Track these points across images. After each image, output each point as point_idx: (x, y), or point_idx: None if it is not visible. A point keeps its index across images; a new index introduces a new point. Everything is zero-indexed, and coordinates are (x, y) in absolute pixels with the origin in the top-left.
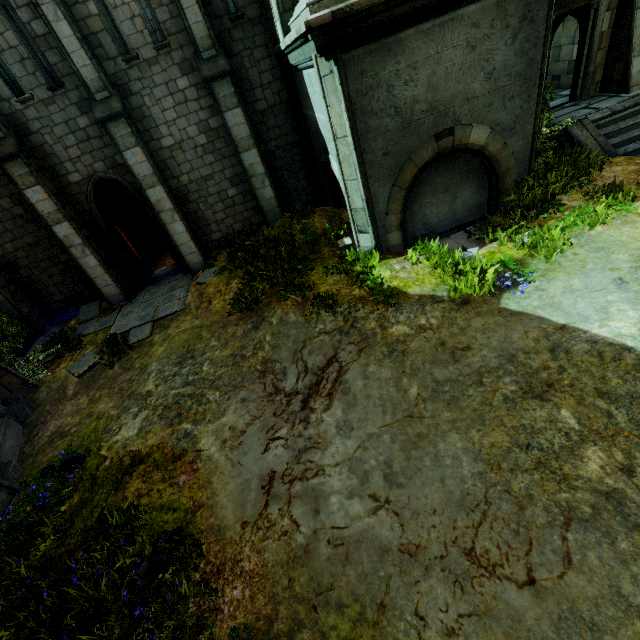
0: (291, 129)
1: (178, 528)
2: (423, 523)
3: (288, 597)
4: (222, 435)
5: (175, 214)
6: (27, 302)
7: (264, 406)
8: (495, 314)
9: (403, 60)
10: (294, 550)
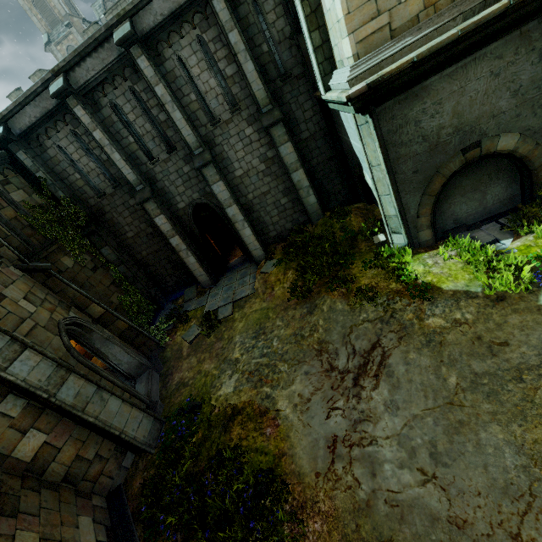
0: (328, 148)
1: (271, 469)
2: (468, 502)
3: (356, 538)
4: (293, 400)
5: (245, 223)
6: (154, 288)
7: (323, 380)
8: (533, 312)
9: (429, 100)
10: (358, 502)
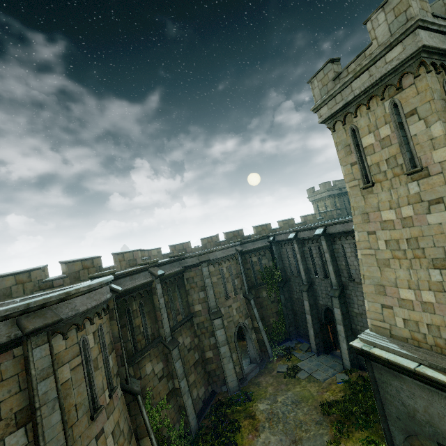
0: None
1: (236, 443)
2: None
3: None
4: (266, 440)
5: (344, 339)
6: (293, 327)
7: None
8: None
9: (405, 385)
10: None
